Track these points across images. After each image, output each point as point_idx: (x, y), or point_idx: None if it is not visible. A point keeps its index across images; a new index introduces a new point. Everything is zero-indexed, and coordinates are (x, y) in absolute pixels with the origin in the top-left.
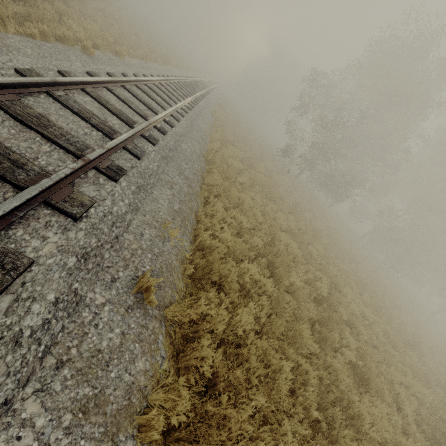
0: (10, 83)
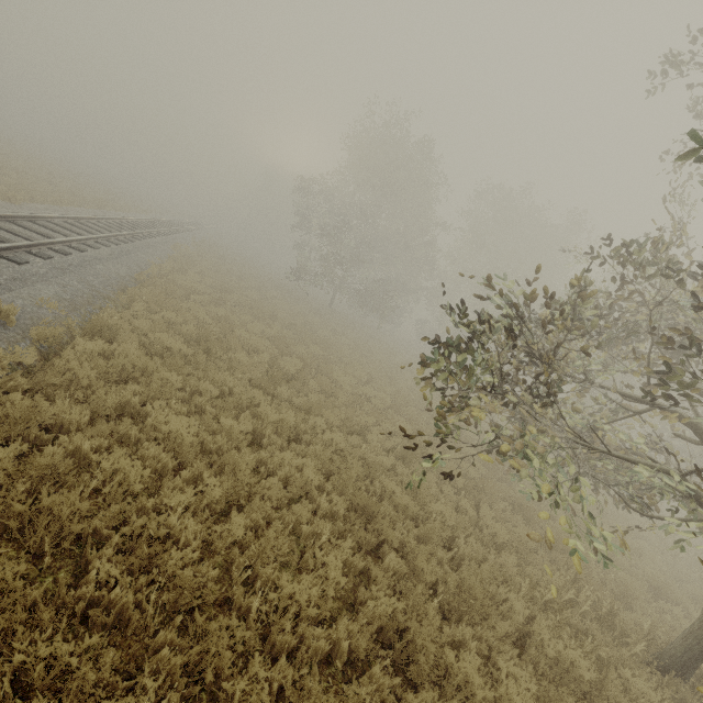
0: None
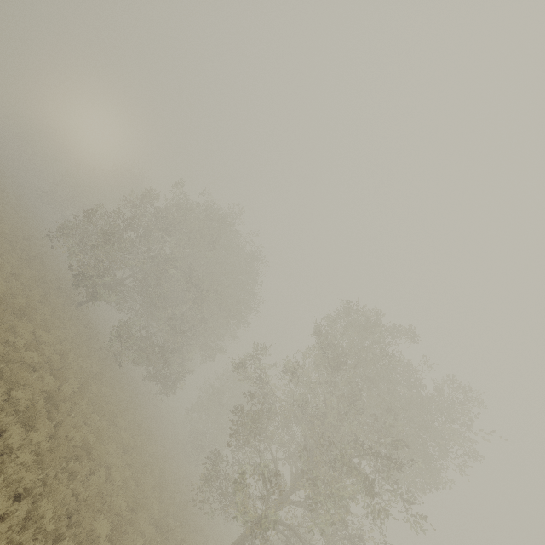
0: None
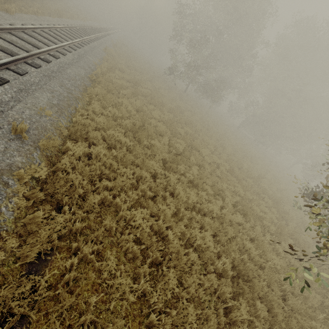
0: None
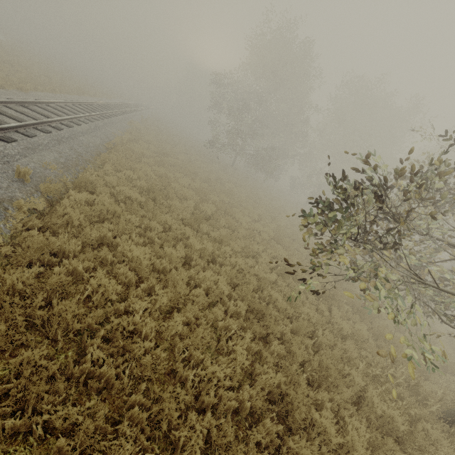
0: None
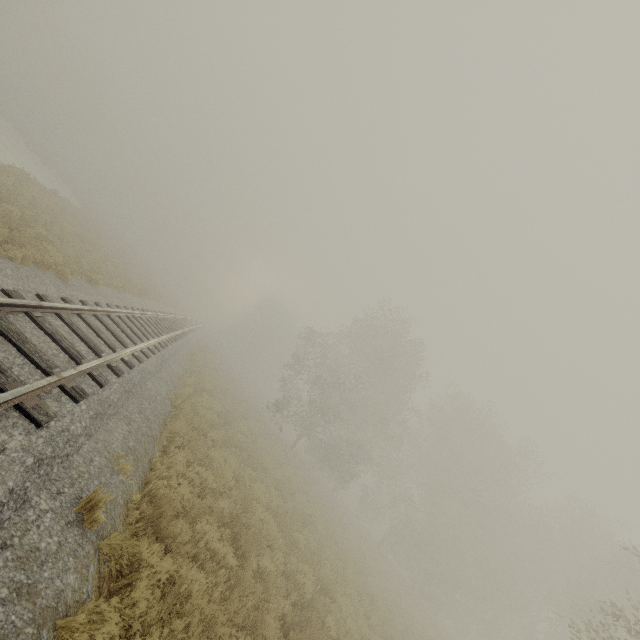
0: (6, 303)
